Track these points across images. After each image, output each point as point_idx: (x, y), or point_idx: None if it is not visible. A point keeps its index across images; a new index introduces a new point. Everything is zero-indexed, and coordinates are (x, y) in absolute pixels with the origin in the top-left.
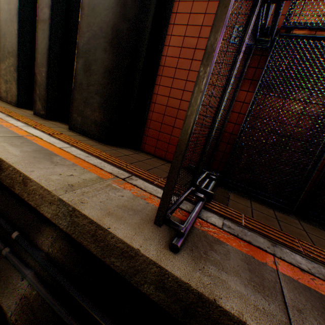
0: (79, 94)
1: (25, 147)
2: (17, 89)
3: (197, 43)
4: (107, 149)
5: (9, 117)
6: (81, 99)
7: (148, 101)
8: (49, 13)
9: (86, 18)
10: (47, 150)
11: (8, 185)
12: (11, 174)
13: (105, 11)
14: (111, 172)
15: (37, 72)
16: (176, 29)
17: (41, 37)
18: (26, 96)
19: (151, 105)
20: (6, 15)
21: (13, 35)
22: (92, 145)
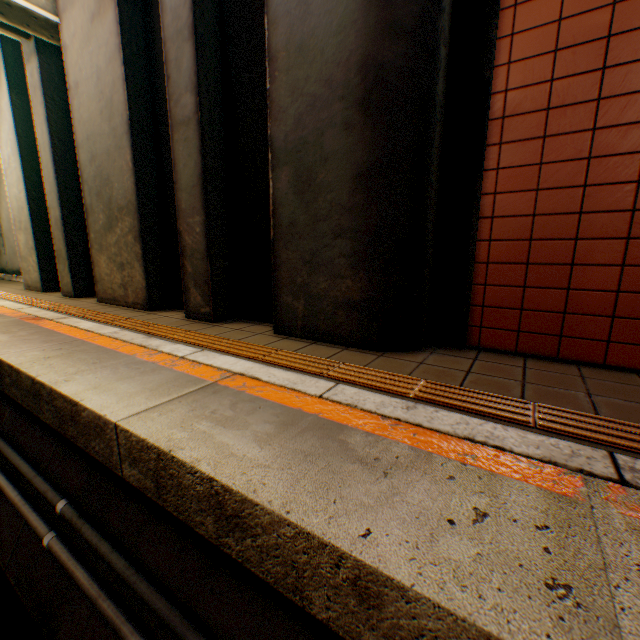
0: (290, 249)
1: (250, 421)
2: (144, 275)
3: (612, 19)
4: (405, 364)
5: (152, 336)
6: (297, 259)
7: (472, 218)
8: (194, 101)
9: (283, 76)
10: (302, 412)
11: (269, 578)
12: (286, 550)
13: (334, 38)
14: (545, 455)
15: (182, 229)
16: (525, 12)
17: (183, 155)
18: (161, 285)
19: (478, 227)
20: (108, 142)
21: (124, 173)
22: (365, 363)
